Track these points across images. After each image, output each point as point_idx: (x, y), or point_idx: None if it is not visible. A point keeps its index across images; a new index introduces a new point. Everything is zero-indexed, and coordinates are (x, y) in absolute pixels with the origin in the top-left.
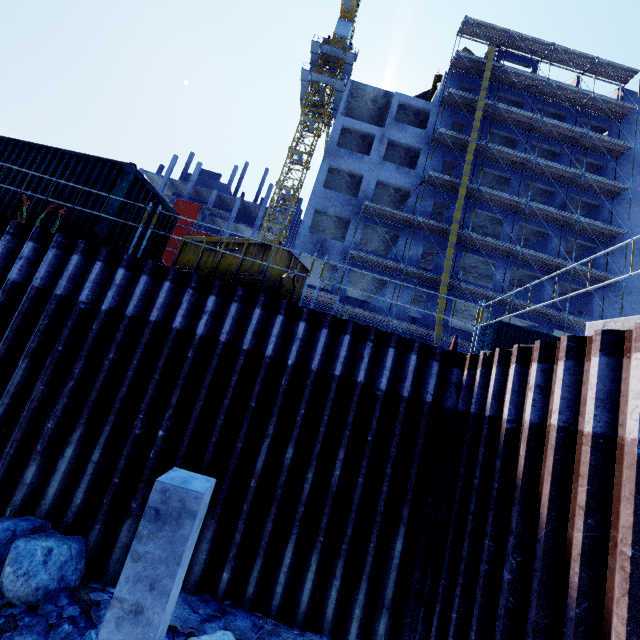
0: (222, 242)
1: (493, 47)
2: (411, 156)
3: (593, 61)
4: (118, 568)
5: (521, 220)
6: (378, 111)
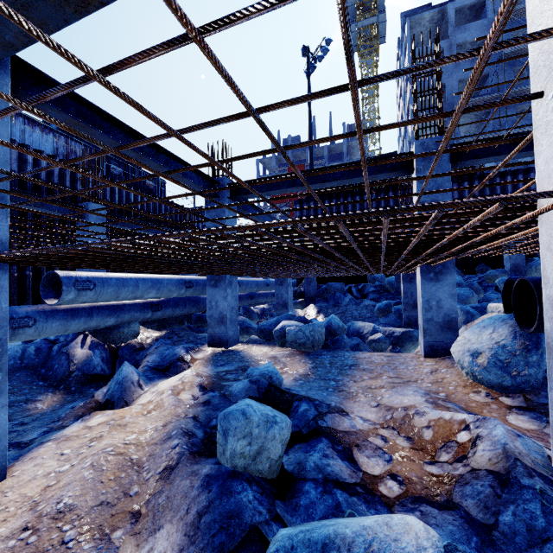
0: None
1: None
2: (477, 44)
3: None
4: (472, 274)
5: None
6: (435, 25)
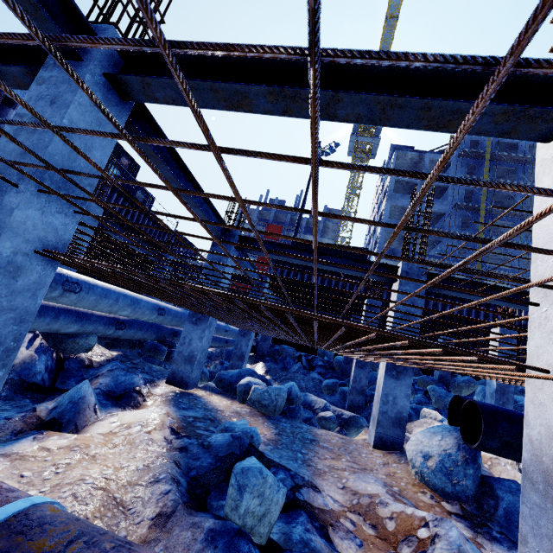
0: None
1: None
2: (440, 189)
3: None
4: None
5: None
6: (414, 163)
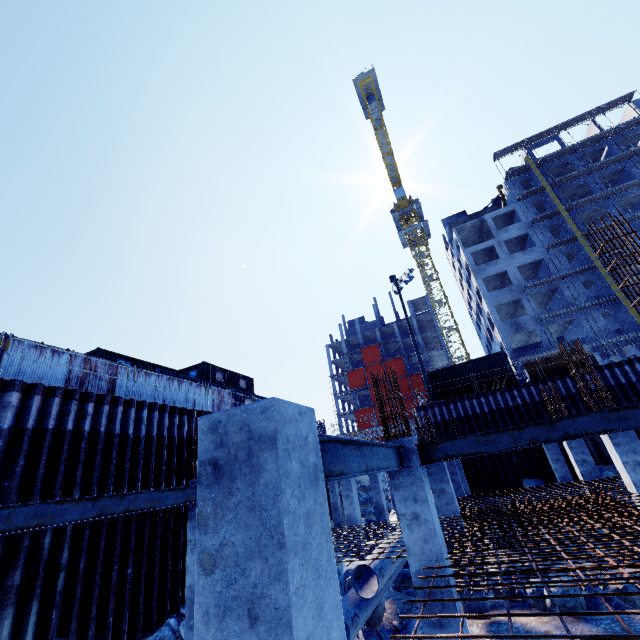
0: (548, 357)
1: (527, 156)
2: (521, 238)
3: (595, 110)
4: None
5: (636, 225)
6: (477, 229)
